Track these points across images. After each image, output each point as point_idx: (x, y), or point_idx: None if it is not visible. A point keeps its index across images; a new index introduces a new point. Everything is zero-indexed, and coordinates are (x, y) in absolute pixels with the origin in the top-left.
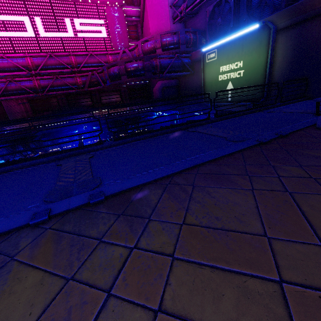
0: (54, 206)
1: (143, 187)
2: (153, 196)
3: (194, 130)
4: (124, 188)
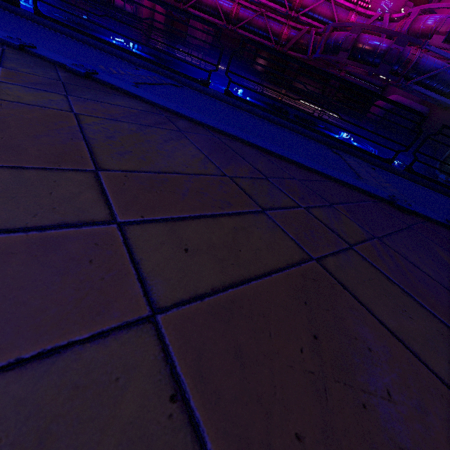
0: (43, 51)
1: (137, 100)
2: (122, 103)
3: (341, 153)
4: (118, 85)
